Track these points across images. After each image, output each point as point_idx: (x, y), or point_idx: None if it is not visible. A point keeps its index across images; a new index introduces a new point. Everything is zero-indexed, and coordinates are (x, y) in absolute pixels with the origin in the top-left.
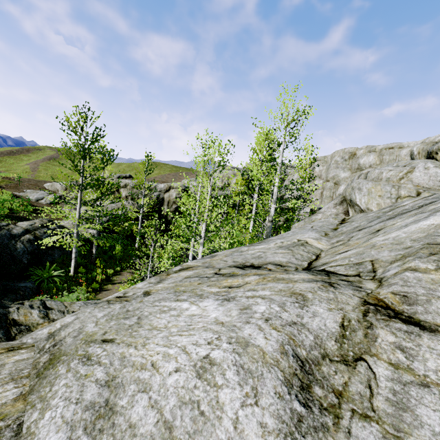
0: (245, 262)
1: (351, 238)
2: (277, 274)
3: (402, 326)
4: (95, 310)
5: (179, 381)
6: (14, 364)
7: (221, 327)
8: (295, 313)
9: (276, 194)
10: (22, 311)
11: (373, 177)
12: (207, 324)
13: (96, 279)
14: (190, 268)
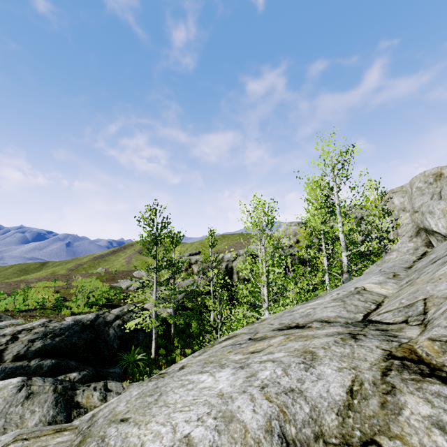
0: (291, 323)
1: (421, 274)
2: (305, 331)
3: (442, 388)
4: (135, 389)
5: None
6: (54, 445)
7: (218, 400)
8: (296, 377)
9: (344, 240)
10: (86, 393)
11: None
12: (209, 397)
13: (175, 361)
14: (234, 336)
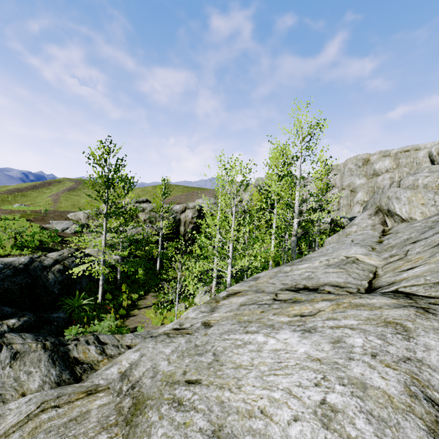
0: (297, 285)
1: (408, 252)
2: (349, 299)
3: None
4: (158, 345)
5: (304, 432)
6: (98, 409)
7: (319, 365)
8: (403, 347)
9: (298, 208)
10: (80, 348)
11: (408, 184)
12: (300, 361)
13: (122, 305)
14: (238, 293)
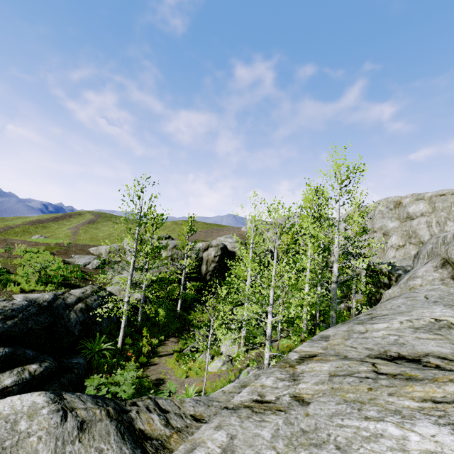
0: (386, 351)
1: None
2: None
3: None
4: (246, 423)
5: None
6: None
7: None
8: None
9: (338, 253)
10: (143, 417)
11: None
12: None
13: (142, 351)
14: (314, 357)
